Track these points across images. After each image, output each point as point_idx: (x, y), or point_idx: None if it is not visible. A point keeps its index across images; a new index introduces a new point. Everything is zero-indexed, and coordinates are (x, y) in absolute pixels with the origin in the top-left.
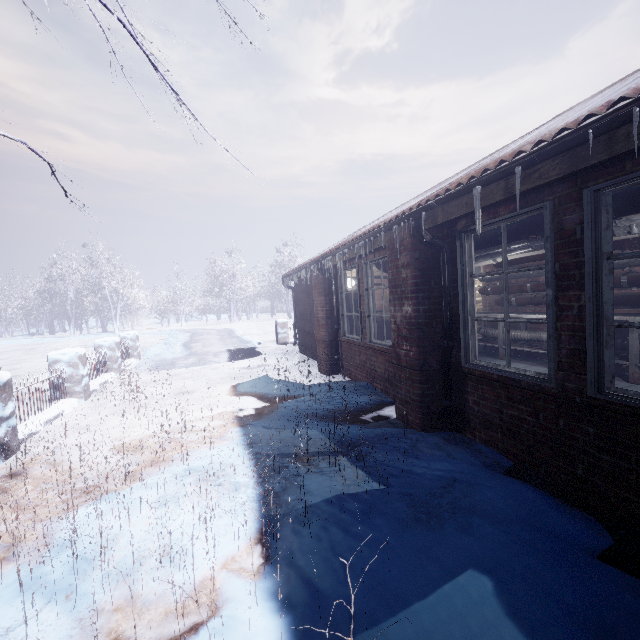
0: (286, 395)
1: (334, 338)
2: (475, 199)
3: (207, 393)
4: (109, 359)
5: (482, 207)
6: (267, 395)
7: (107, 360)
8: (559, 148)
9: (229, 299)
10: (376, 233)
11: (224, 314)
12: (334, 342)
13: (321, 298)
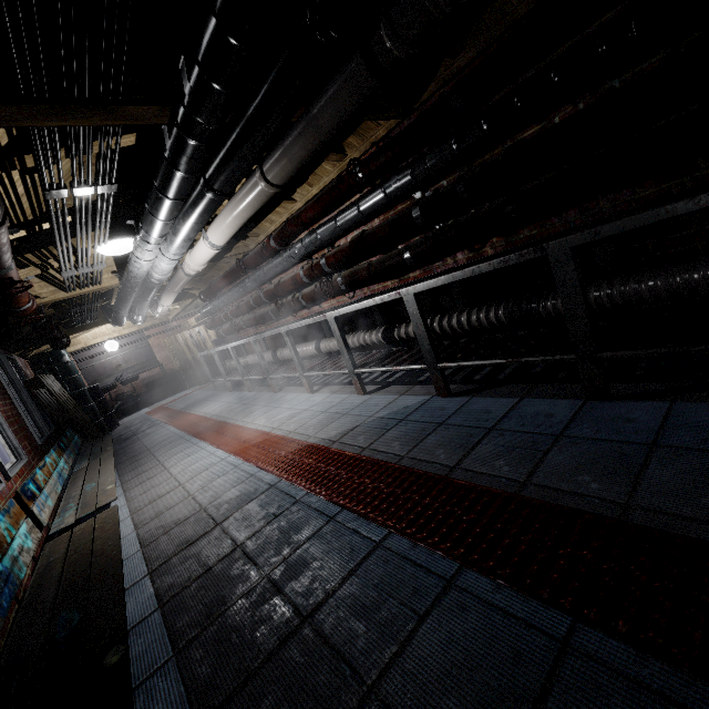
0: None
1: None
2: None
3: None
4: None
5: None
6: None
7: None
8: None
9: None
10: None
11: None
12: None
13: None
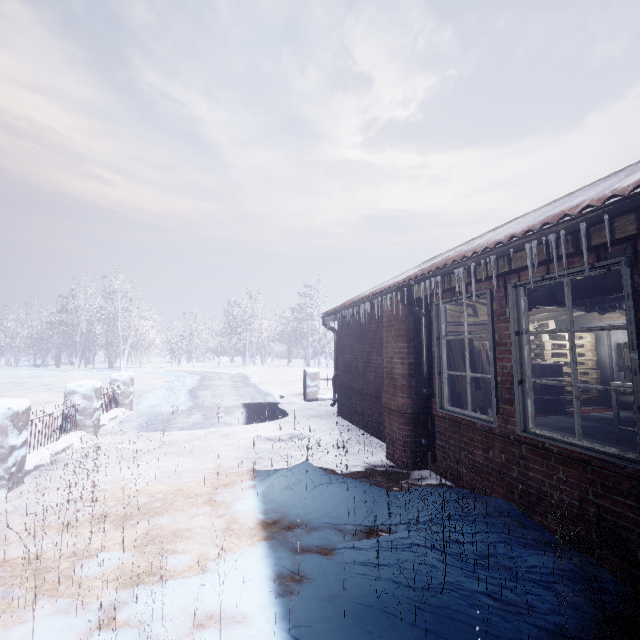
0: (359, 523)
1: (422, 410)
2: None
3: (212, 494)
4: (82, 412)
5: None
6: (322, 518)
7: (78, 413)
8: None
9: (245, 341)
10: (635, 200)
11: (237, 357)
12: (422, 416)
13: (401, 344)
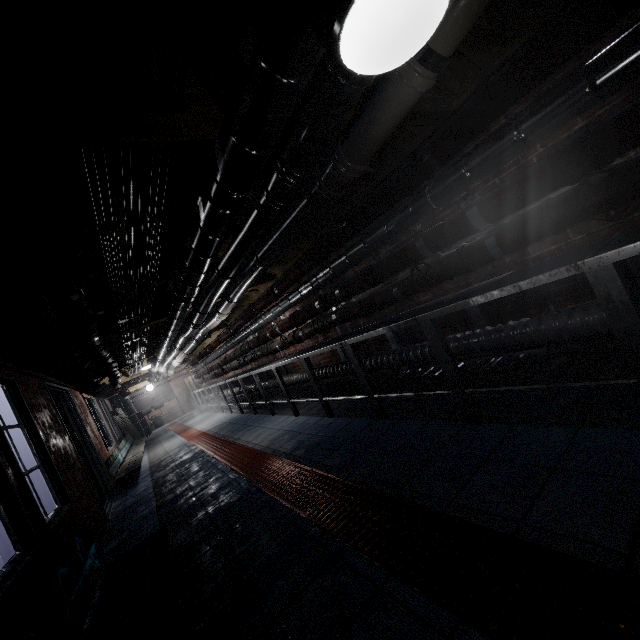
0: None
1: None
2: None
3: None
4: None
5: None
6: None
7: None
8: None
9: None
10: None
11: None
12: None
13: None
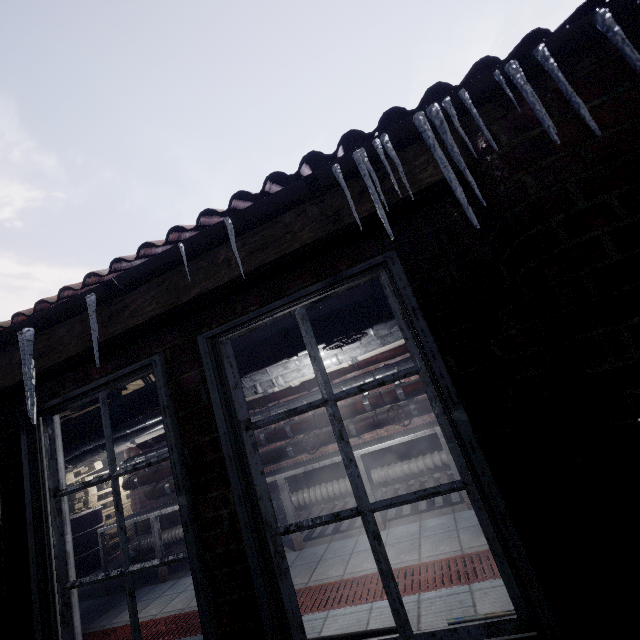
0: None
1: None
2: (23, 351)
3: None
4: None
5: (49, 366)
6: None
7: None
8: (147, 268)
9: None
10: None
11: None
12: None
13: None
